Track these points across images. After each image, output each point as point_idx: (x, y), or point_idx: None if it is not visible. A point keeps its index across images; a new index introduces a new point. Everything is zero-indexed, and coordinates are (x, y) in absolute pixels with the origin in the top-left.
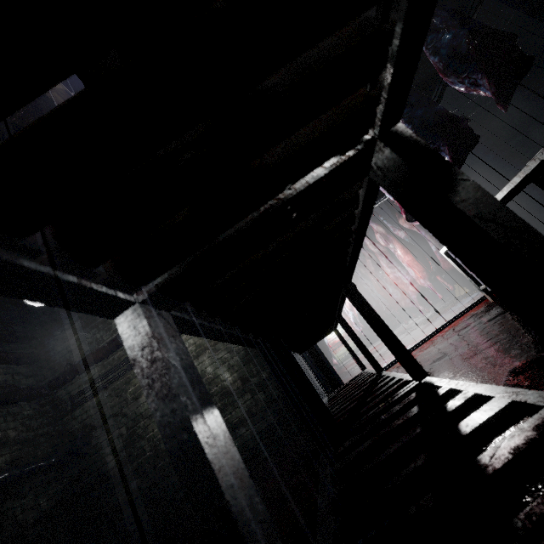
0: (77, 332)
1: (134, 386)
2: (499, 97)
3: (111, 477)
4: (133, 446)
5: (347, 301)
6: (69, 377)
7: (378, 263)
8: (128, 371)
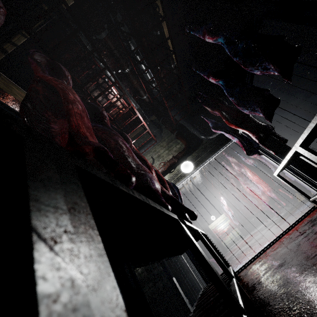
0: None
1: None
2: (283, 74)
3: None
4: None
5: (225, 204)
6: None
7: (238, 180)
8: None
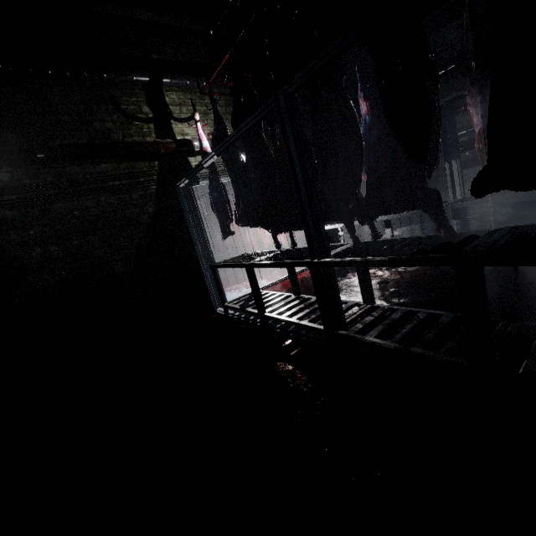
0: None
1: None
2: None
3: None
4: None
5: None
6: None
7: None
8: None
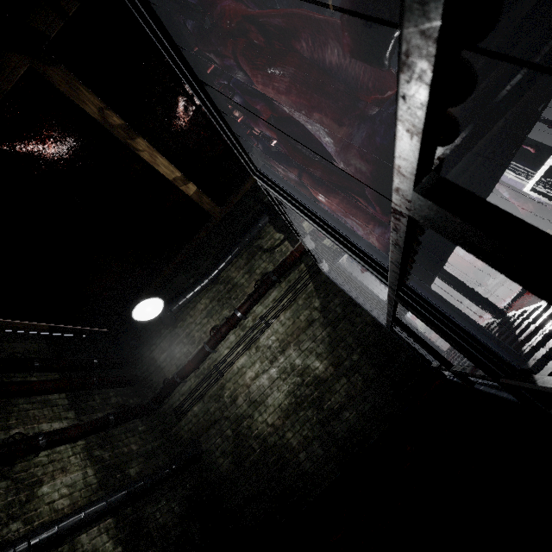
0: (165, 350)
1: (229, 390)
2: None
3: (228, 477)
4: (241, 446)
5: None
6: (169, 391)
7: None
8: (220, 376)
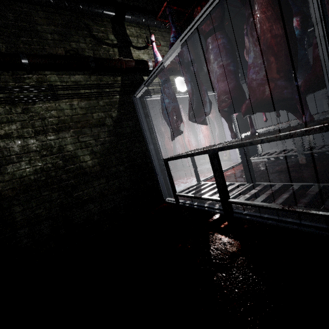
0: None
1: None
2: None
3: None
4: None
5: None
6: None
7: None
8: None
